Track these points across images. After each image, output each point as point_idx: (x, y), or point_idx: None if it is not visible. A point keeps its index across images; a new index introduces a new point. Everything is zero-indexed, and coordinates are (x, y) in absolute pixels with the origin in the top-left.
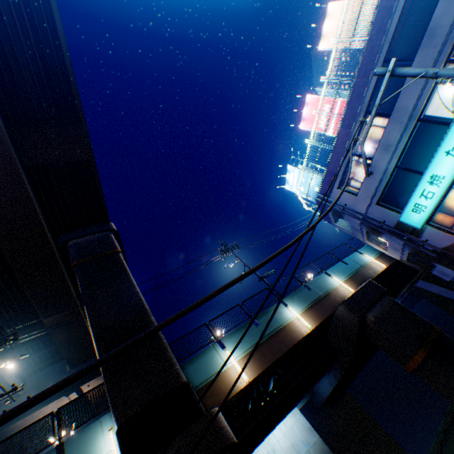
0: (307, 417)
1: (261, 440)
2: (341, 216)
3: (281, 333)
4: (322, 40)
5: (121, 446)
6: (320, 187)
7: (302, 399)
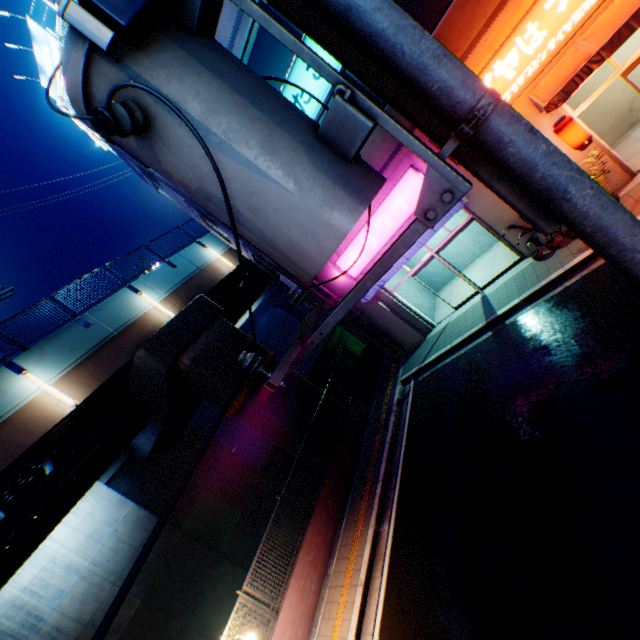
0: (129, 479)
1: None
2: (157, 182)
3: None
4: None
5: None
6: None
7: (113, 466)
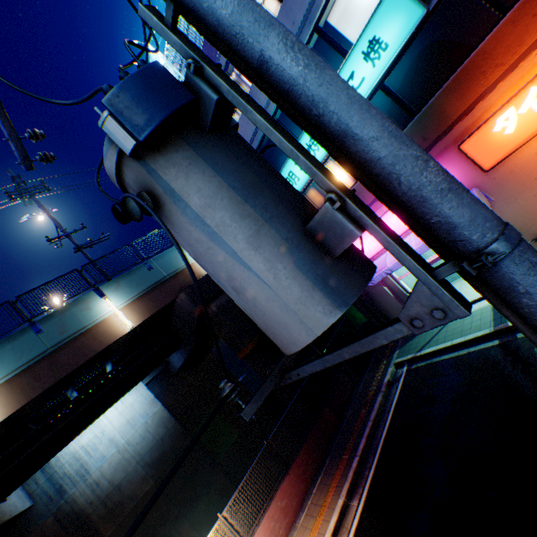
0: (161, 384)
1: (62, 448)
2: None
3: (82, 341)
4: None
5: None
6: None
7: (153, 373)
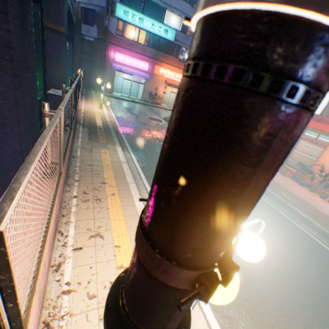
0: None
1: None
2: None
3: None
4: None
5: None
6: None
7: None
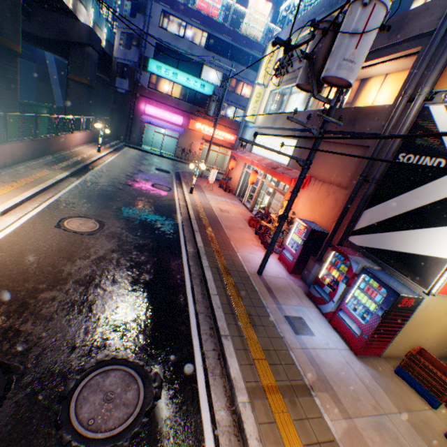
0: None
1: None
2: (141, 13)
3: None
4: None
5: None
6: None
7: None
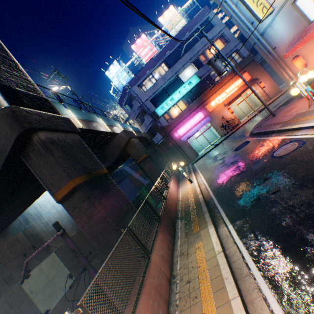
0: None
1: None
2: (132, 100)
3: (97, 124)
4: (162, 17)
5: (5, 93)
6: (130, 81)
7: None
